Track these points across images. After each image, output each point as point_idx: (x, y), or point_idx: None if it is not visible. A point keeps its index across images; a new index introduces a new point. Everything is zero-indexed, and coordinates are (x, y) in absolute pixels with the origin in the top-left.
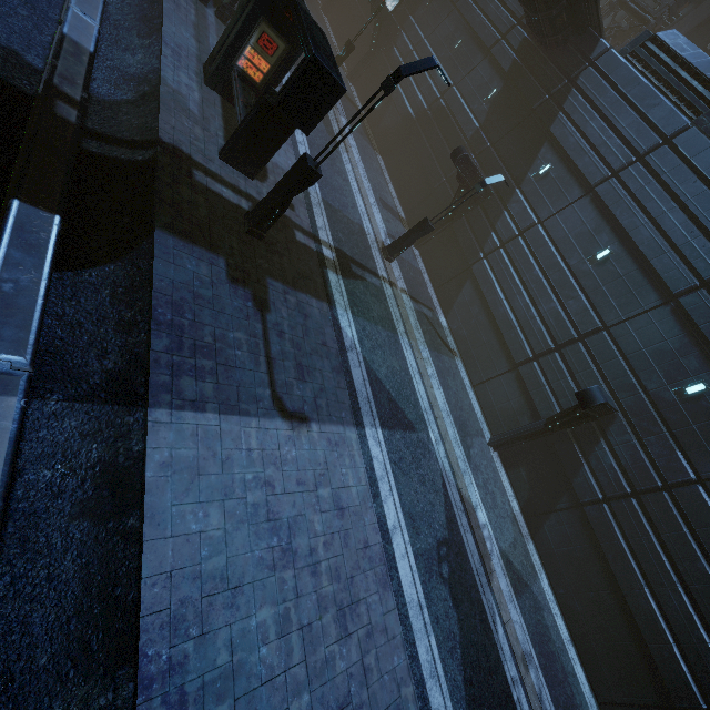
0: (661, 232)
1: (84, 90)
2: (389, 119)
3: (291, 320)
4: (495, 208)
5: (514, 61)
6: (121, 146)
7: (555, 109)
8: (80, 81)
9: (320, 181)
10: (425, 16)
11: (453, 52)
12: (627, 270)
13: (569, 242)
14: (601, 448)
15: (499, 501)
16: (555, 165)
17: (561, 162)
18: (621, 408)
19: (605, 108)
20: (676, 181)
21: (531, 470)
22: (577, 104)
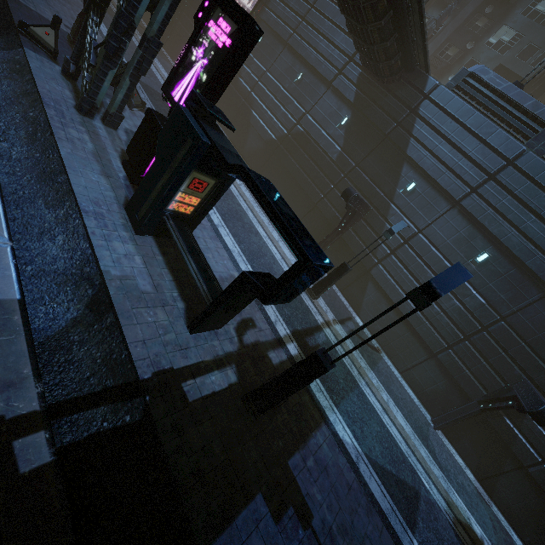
0: (527, 238)
1: (36, 378)
2: (253, 141)
3: (324, 496)
4: (376, 220)
5: (356, 93)
6: (96, 407)
7: (406, 135)
8: (26, 368)
9: (248, 258)
10: (260, 50)
11: (296, 83)
12: (506, 269)
13: (450, 247)
14: (529, 420)
15: (468, 488)
16: (418, 182)
17: (424, 180)
18: (535, 384)
19: (449, 135)
20: (528, 196)
21: (473, 441)
22: (424, 132)
